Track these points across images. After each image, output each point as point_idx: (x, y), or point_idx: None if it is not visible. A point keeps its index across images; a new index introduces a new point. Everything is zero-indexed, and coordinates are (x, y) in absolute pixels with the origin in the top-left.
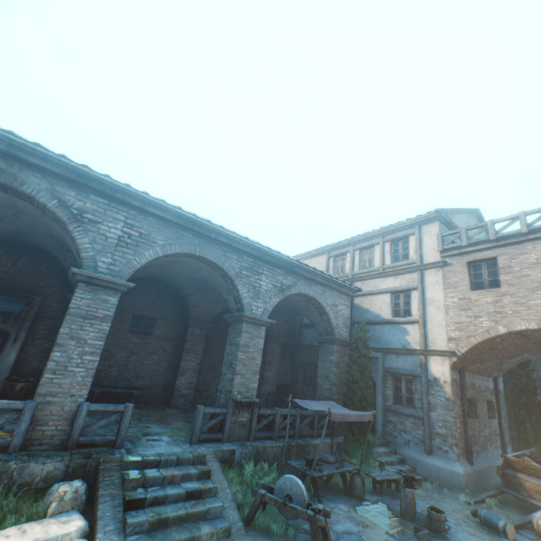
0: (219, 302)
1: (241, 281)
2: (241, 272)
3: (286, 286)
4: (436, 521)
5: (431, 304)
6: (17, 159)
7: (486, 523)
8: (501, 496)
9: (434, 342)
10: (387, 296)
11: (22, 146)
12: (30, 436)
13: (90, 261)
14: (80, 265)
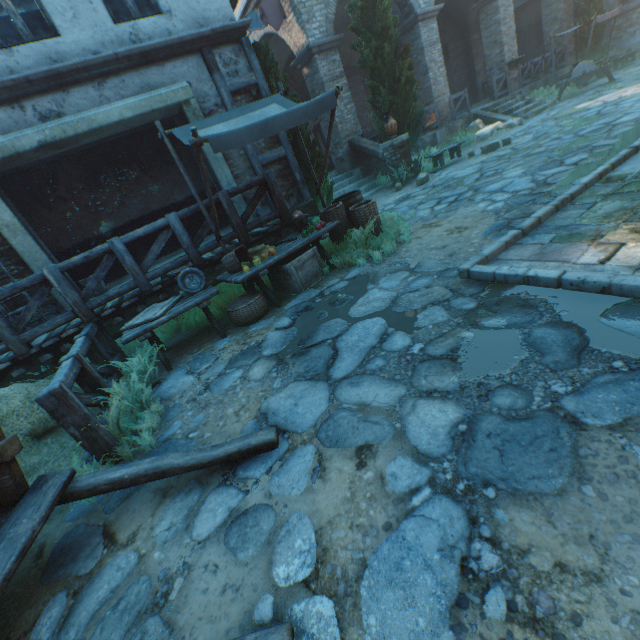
0: None
1: None
2: None
3: None
4: None
5: None
6: None
7: None
8: None
9: None
10: None
11: None
12: (440, 120)
13: (415, 5)
14: (406, 14)
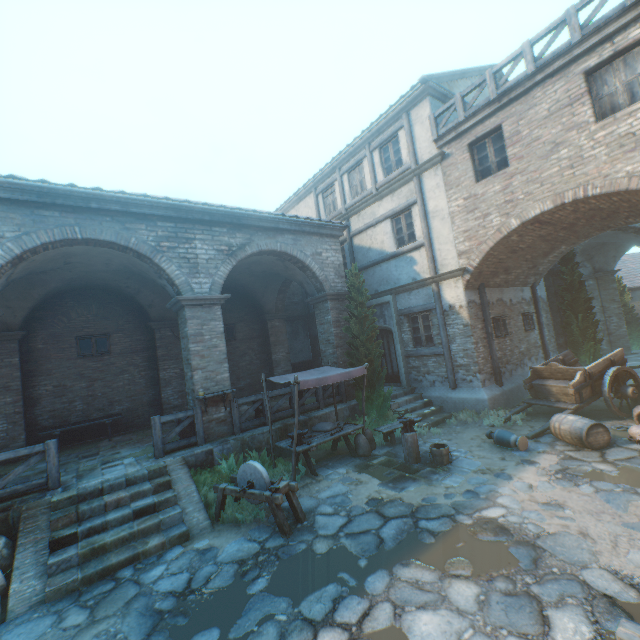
0: None
1: (164, 256)
2: (160, 245)
3: (238, 247)
4: (438, 456)
5: (435, 217)
6: None
7: (499, 442)
8: (534, 408)
9: (445, 264)
10: (387, 223)
11: None
12: None
13: None
14: None
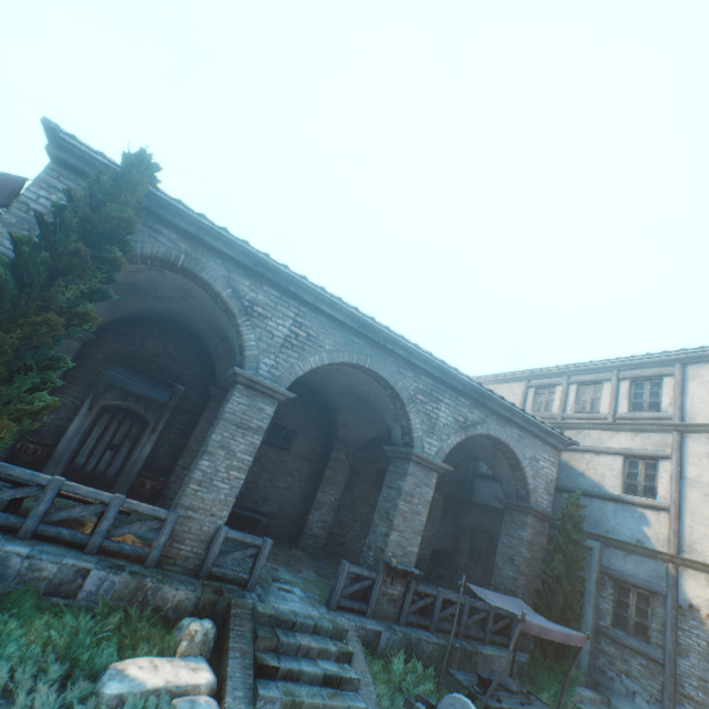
0: (374, 424)
1: (414, 407)
2: (415, 396)
3: (471, 423)
4: None
5: (694, 487)
6: (202, 242)
7: None
8: None
9: (695, 548)
10: (617, 459)
11: (209, 230)
12: (166, 552)
13: (252, 361)
14: (241, 364)
